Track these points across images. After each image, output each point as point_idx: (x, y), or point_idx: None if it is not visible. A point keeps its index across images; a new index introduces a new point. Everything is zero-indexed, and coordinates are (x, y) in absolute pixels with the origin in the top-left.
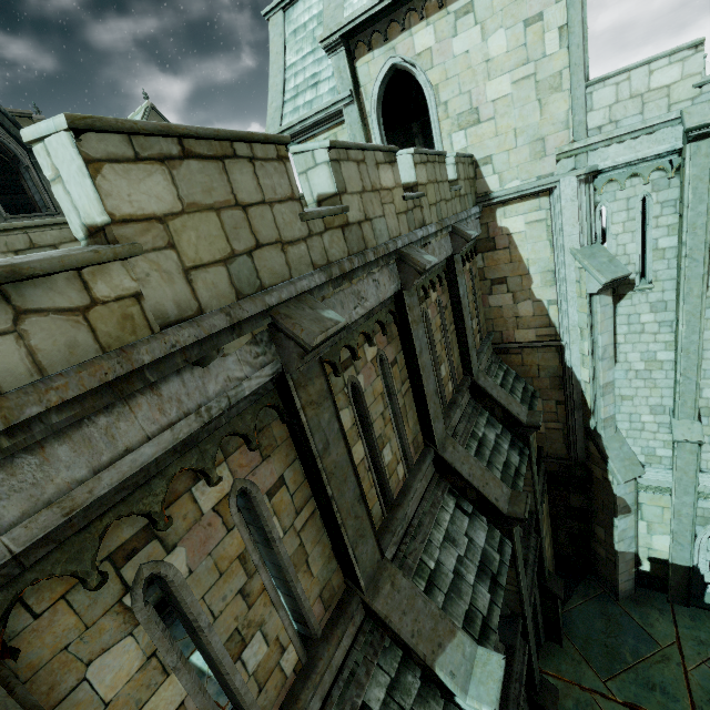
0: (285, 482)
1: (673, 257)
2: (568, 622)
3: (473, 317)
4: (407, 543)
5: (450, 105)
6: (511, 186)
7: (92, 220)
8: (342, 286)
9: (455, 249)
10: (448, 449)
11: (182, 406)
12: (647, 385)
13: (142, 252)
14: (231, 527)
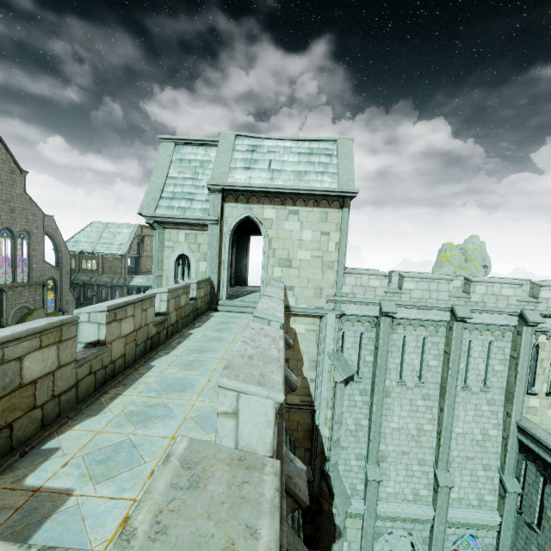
0: None
1: (371, 367)
2: None
3: None
4: None
5: (277, 252)
6: (302, 307)
7: (253, 451)
8: None
9: None
10: None
11: None
12: (355, 440)
13: None
14: None
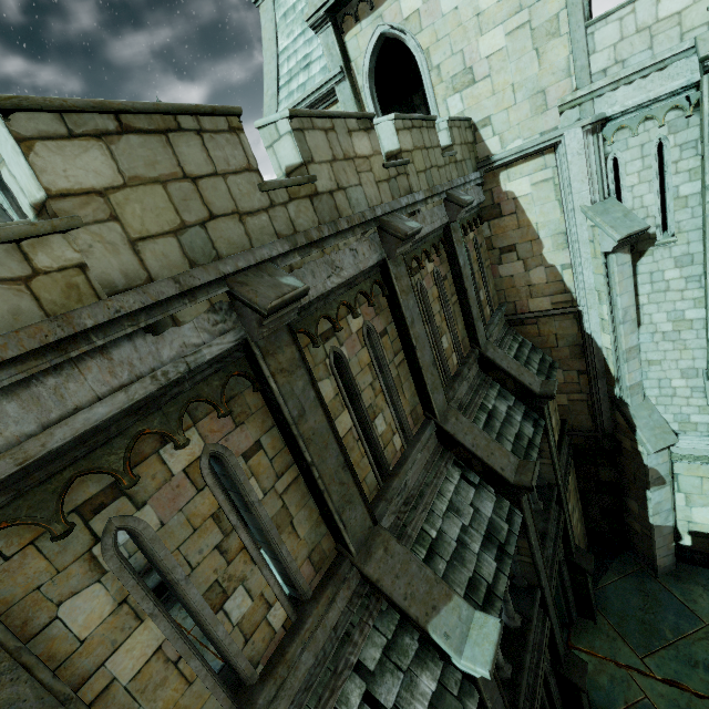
0: (263, 448)
1: (698, 205)
2: (602, 599)
3: (480, 288)
4: (407, 512)
5: (443, 68)
6: (514, 147)
7: (34, 197)
8: (313, 256)
9: (451, 216)
10: (450, 421)
11: (136, 370)
12: (676, 347)
13: (82, 224)
14: (204, 488)
